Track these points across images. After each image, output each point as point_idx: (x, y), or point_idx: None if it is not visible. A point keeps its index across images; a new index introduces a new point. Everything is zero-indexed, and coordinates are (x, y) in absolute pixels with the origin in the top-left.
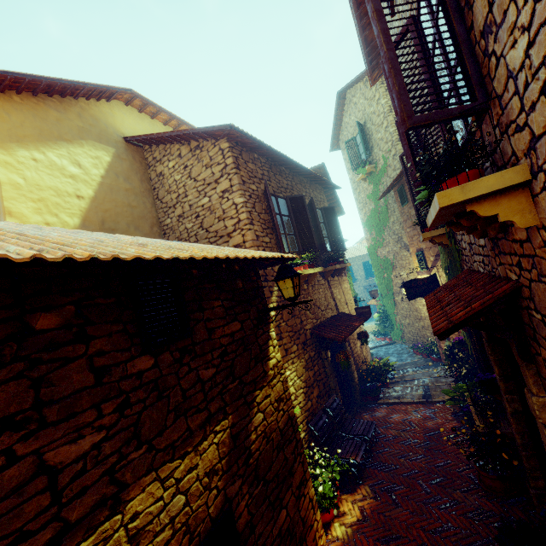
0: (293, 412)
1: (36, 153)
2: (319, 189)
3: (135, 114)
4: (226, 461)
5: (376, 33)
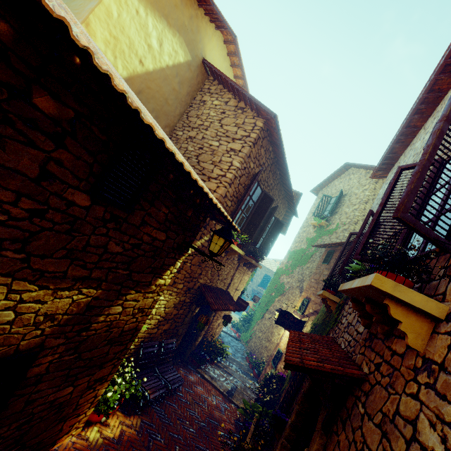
0: (141, 326)
1: (142, 9)
2: (285, 206)
3: (223, 53)
4: (67, 318)
5: (429, 143)
